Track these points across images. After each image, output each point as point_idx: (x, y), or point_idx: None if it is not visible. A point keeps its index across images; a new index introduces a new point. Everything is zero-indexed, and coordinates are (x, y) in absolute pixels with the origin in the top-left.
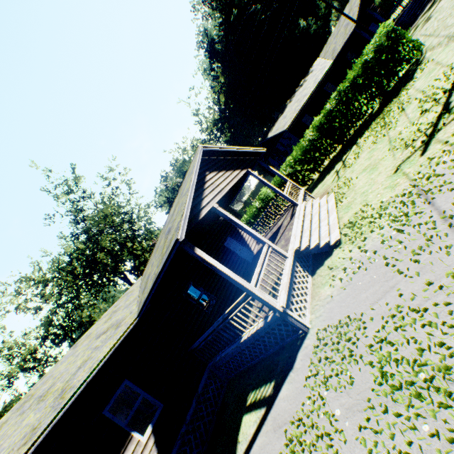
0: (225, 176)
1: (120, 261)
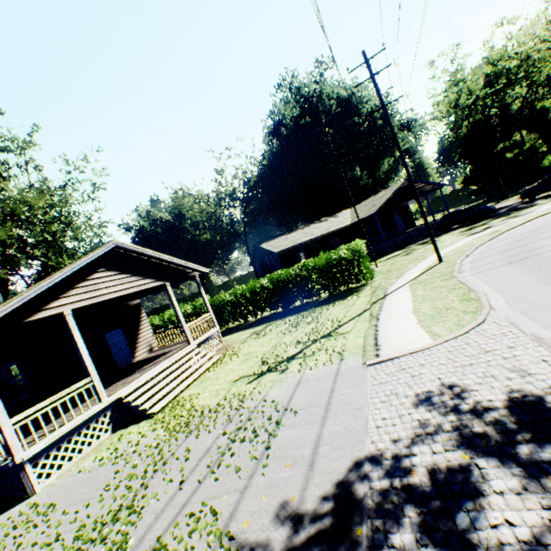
0: (125, 281)
1: (12, 263)
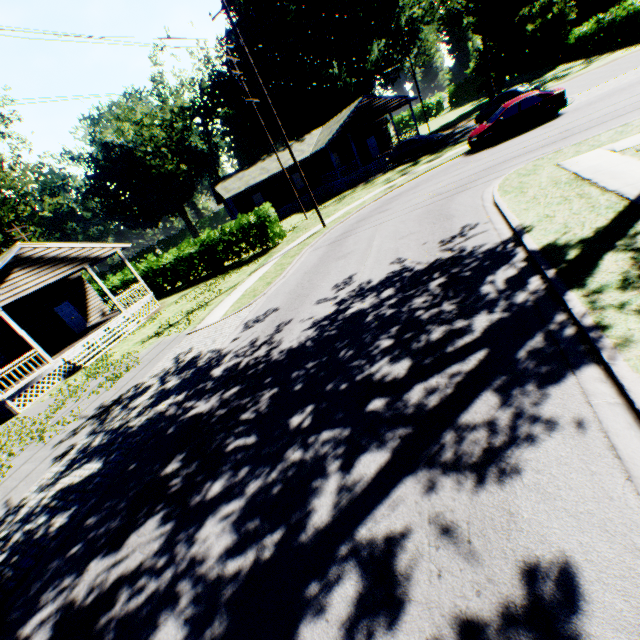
0: (42, 274)
1: None
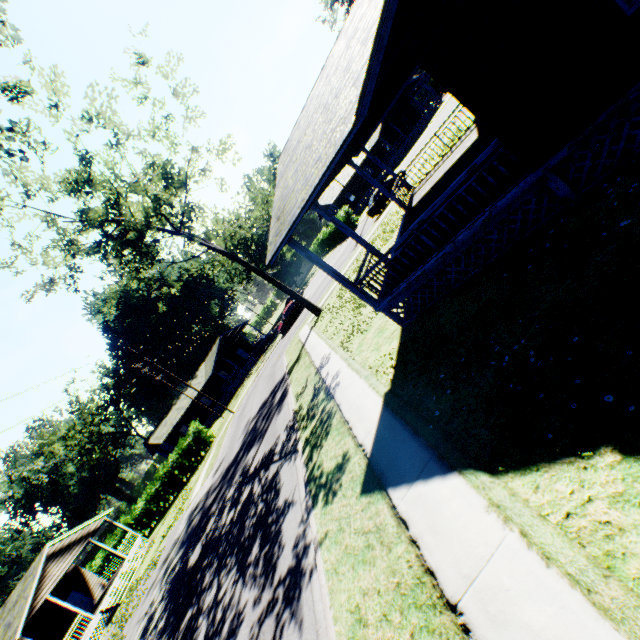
0: (66, 559)
1: None
